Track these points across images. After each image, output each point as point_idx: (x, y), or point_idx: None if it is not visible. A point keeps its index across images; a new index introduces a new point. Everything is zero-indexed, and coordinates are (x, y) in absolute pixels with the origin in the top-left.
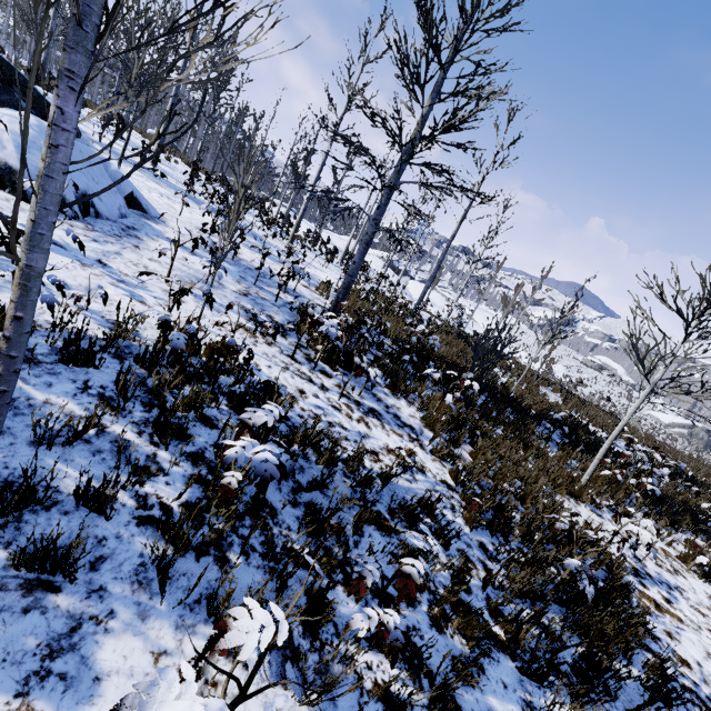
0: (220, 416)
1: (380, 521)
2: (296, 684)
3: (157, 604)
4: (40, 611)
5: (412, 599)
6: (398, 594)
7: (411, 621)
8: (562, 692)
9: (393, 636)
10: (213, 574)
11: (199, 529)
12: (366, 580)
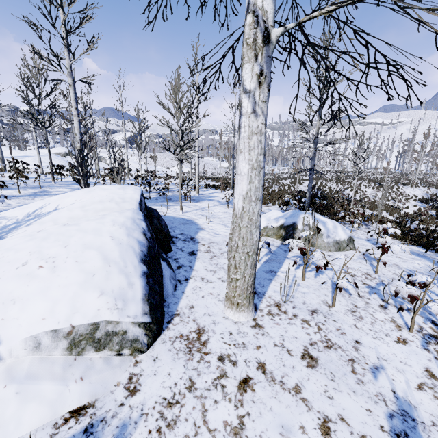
0: None
1: None
2: None
3: None
4: None
5: None
6: None
7: None
8: None
9: None
10: None
11: None
12: None
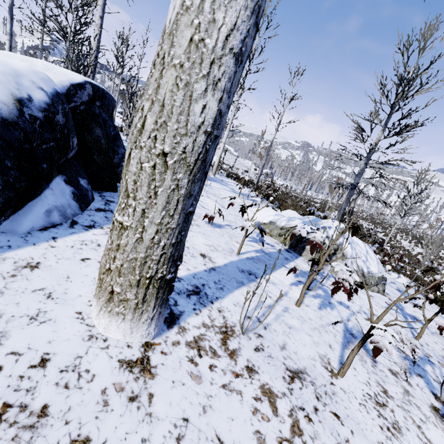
0: None
1: None
2: None
3: None
4: None
5: None
6: None
7: None
8: None
9: None
10: None
11: None
12: None
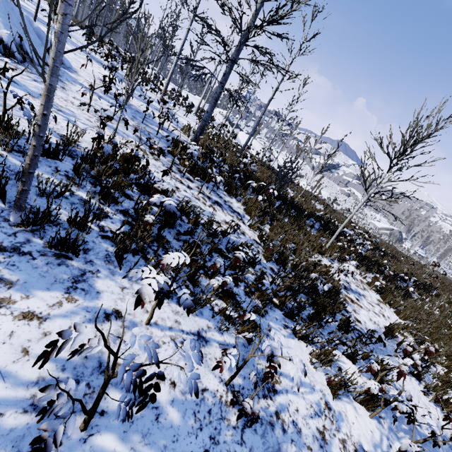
0: (134, 194)
1: (221, 252)
2: (191, 287)
3: (118, 270)
4: (65, 266)
5: (236, 284)
6: (233, 265)
7: (236, 292)
8: (302, 324)
9: (229, 286)
10: (142, 263)
11: (132, 244)
12: (217, 264)
